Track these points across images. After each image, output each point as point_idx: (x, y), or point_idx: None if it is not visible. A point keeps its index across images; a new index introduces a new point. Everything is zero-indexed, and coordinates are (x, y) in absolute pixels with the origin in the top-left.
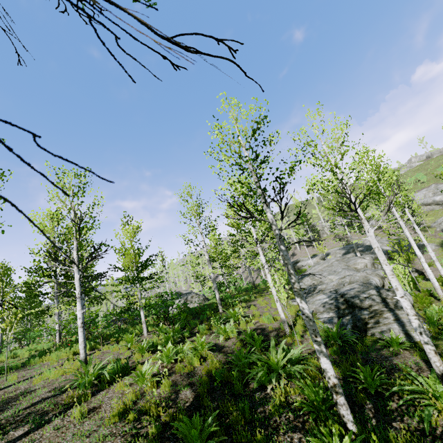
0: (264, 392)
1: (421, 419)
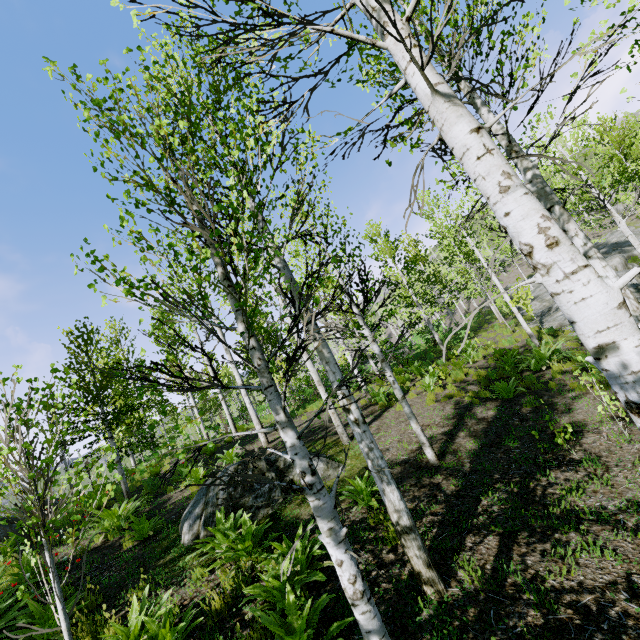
0: (538, 373)
1: None
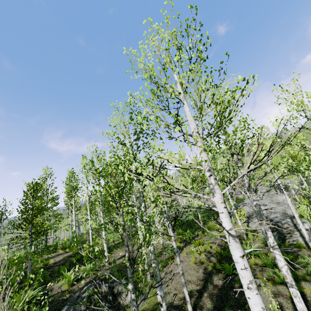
0: None
1: (307, 270)
